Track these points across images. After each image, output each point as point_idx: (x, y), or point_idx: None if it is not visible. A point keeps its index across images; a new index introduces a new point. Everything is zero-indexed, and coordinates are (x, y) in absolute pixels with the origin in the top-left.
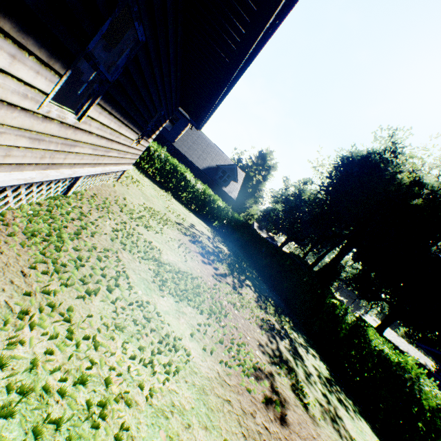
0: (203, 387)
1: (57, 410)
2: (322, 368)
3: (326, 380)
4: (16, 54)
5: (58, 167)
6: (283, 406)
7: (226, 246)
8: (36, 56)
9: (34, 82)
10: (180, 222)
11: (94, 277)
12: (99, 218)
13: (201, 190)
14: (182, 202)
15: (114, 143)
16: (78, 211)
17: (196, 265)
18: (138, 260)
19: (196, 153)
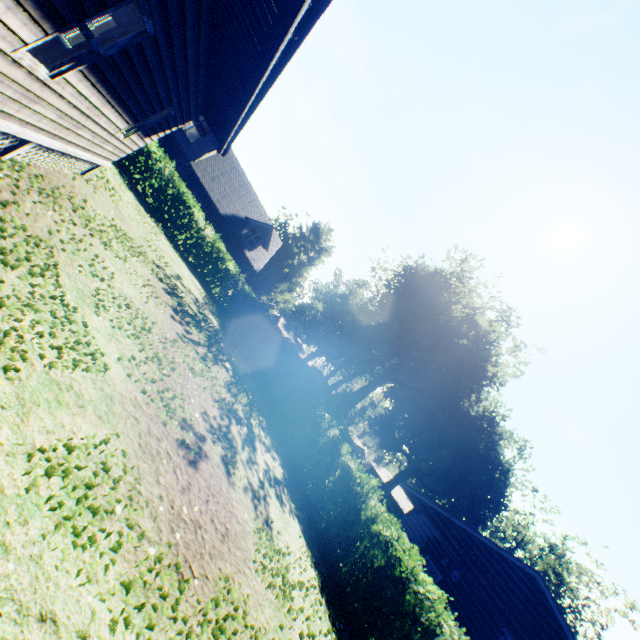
0: (113, 396)
1: None
2: (278, 471)
3: (275, 478)
4: (13, 8)
5: (6, 118)
6: (201, 458)
7: (219, 321)
8: (30, 14)
9: (18, 31)
10: (162, 265)
11: (16, 255)
12: (40, 203)
13: (210, 240)
14: (177, 246)
15: (90, 121)
16: (13, 183)
17: (160, 314)
18: (79, 270)
19: (222, 189)
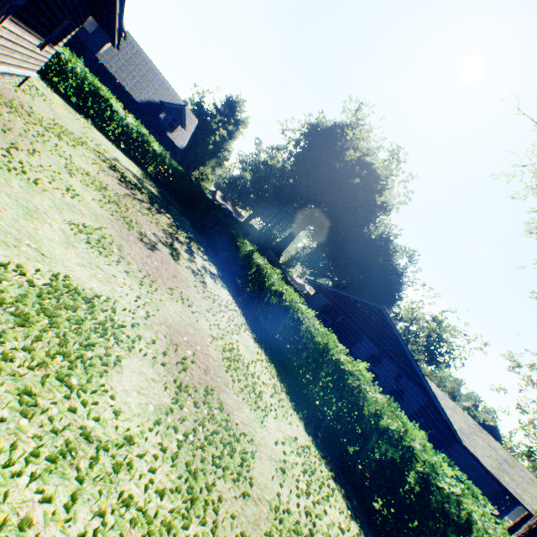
0: (97, 214)
1: (15, 173)
2: (213, 270)
3: (210, 272)
4: None
5: None
6: (155, 249)
7: (157, 190)
8: None
9: None
10: (101, 152)
11: (18, 145)
12: (11, 113)
13: (133, 127)
14: (108, 137)
15: (18, 47)
16: None
17: (110, 181)
18: (51, 153)
19: (131, 78)
